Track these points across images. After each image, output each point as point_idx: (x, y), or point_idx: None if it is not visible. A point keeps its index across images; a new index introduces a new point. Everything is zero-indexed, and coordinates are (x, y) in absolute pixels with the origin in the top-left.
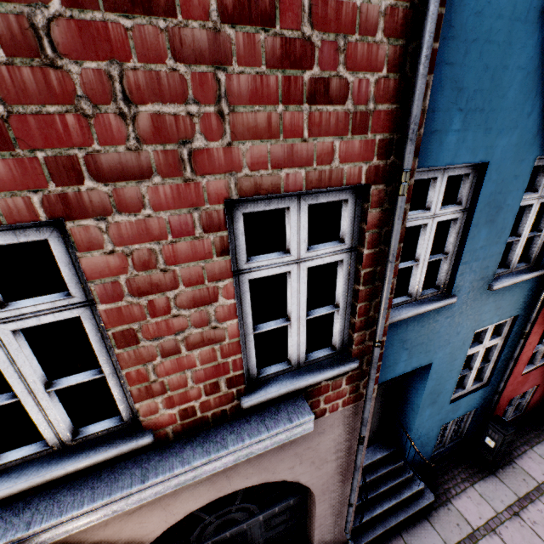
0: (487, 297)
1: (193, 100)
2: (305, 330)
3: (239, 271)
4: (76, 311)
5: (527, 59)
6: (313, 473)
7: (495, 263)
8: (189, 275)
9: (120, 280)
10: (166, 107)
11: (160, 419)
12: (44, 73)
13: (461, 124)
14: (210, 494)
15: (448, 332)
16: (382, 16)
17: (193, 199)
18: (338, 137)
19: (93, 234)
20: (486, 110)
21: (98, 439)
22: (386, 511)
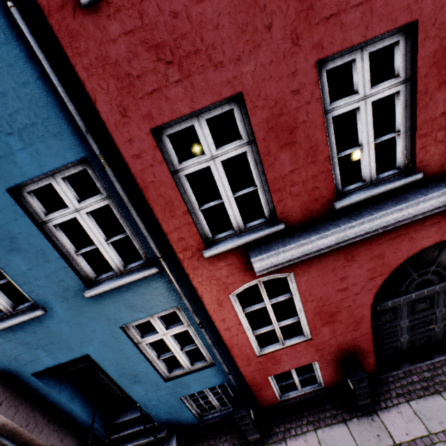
0: (99, 301)
1: None
2: None
3: None
4: None
5: None
6: None
7: (70, 276)
8: None
9: None
10: None
11: None
12: None
13: None
14: None
15: (79, 332)
16: None
17: None
18: None
19: None
20: None
21: None
22: None
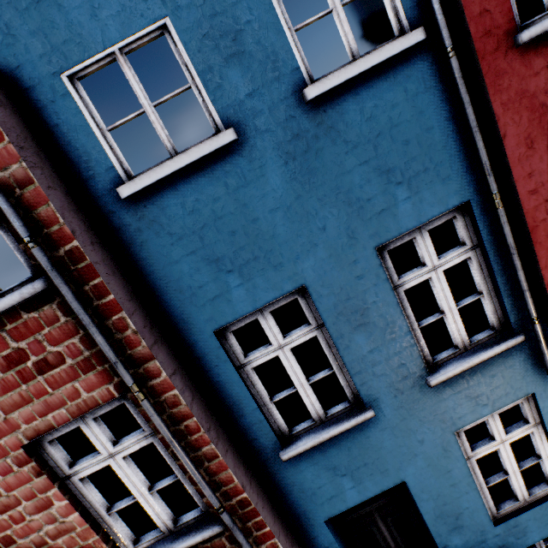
0: (438, 392)
1: None
2: (156, 501)
3: (68, 476)
4: None
5: (276, 199)
6: None
7: (413, 357)
8: (26, 494)
9: None
10: None
11: None
12: None
13: (240, 279)
14: None
15: (401, 444)
16: (58, 309)
17: (2, 452)
18: (75, 380)
19: None
20: (261, 255)
21: None
22: None
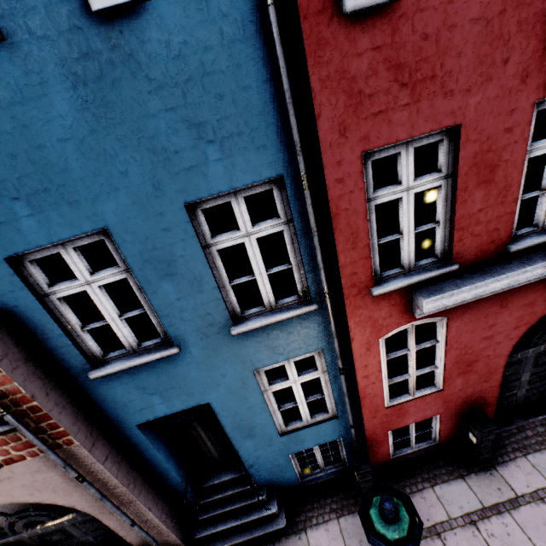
0: (241, 340)
1: None
2: None
3: None
4: None
5: (66, 129)
6: (66, 498)
7: (219, 309)
8: None
9: None
10: None
11: None
12: None
13: (29, 209)
14: None
15: (206, 376)
16: None
17: None
18: None
19: None
20: (53, 188)
21: None
22: (232, 529)
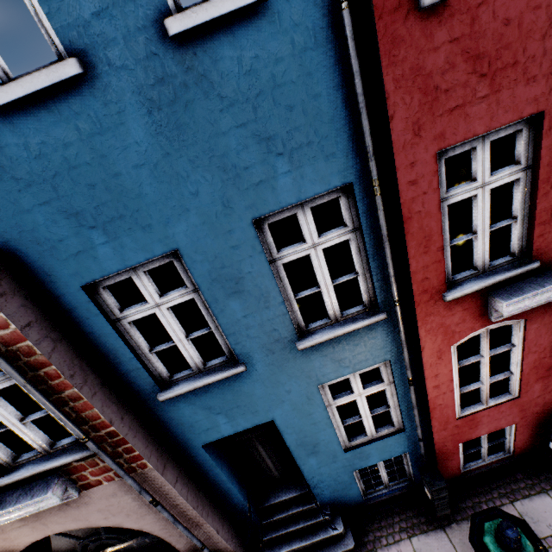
0: (306, 355)
1: None
2: (29, 430)
3: None
4: None
5: (141, 154)
6: (138, 522)
7: (285, 324)
8: None
9: None
10: None
11: None
12: None
13: (105, 236)
14: (38, 533)
15: (271, 393)
16: None
17: None
18: None
19: None
20: (127, 214)
21: None
22: (297, 550)
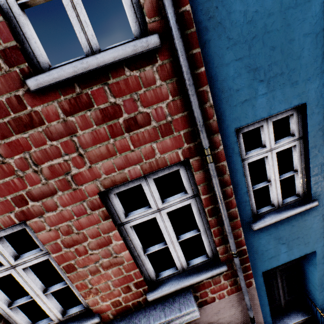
0: None
1: (65, 154)
2: (180, 248)
3: (122, 223)
4: (46, 256)
5: (311, 26)
6: None
7: None
8: (92, 233)
9: (58, 241)
10: (53, 161)
11: (101, 307)
12: (1, 167)
13: (266, 89)
14: None
15: (322, 227)
16: (156, 72)
17: (80, 197)
18: (154, 141)
19: (40, 224)
20: (286, 72)
21: (74, 317)
22: None
